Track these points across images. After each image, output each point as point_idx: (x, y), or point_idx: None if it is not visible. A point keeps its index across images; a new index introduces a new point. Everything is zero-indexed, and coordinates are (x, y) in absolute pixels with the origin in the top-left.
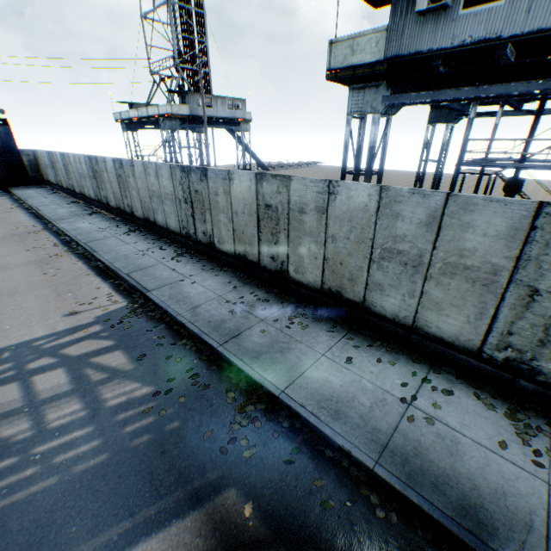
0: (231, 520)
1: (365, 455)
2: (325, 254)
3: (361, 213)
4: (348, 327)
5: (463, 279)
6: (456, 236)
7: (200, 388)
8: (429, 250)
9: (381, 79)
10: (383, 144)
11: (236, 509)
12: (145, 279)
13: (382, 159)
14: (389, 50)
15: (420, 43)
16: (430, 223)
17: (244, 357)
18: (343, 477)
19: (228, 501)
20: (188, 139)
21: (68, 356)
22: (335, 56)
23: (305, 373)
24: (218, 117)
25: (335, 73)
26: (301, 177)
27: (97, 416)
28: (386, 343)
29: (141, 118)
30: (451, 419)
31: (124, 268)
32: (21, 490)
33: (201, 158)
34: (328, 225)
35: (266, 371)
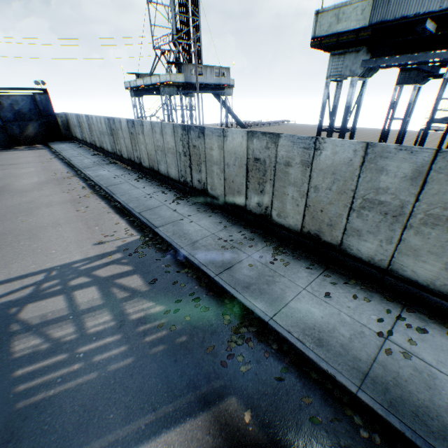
0: (234, 424)
1: (348, 381)
2: (306, 202)
3: (344, 167)
4: (324, 266)
5: (444, 230)
6: (442, 190)
7: (201, 310)
8: (411, 202)
9: (362, 45)
10: (357, 104)
11: (237, 415)
12: (153, 217)
13: (355, 118)
14: (374, 16)
15: (406, 8)
16: (415, 177)
17: (236, 287)
18: (328, 397)
19: (230, 407)
20: (182, 103)
21: (98, 277)
22: (320, 25)
23: (289, 303)
24: (207, 84)
25: (319, 41)
26: (289, 135)
27: (123, 326)
28: (360, 281)
29: (146, 86)
30: (426, 355)
31: (136, 208)
32: (71, 380)
33: (191, 118)
34: (312, 176)
35: (256, 300)
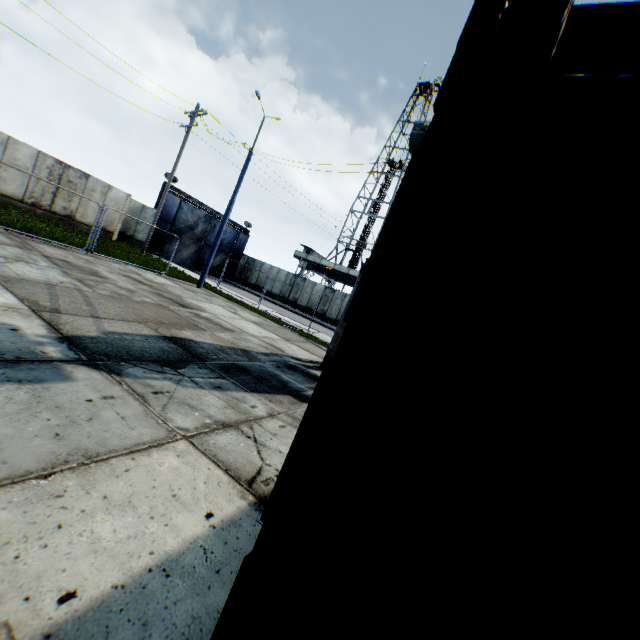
0: None
1: None
2: None
3: None
4: None
5: None
6: None
7: None
8: None
9: None
10: None
11: None
12: None
13: None
14: None
15: None
16: None
17: None
18: None
19: None
20: None
21: None
22: None
23: None
24: None
25: None
26: None
27: None
28: None
29: (337, 270)
30: None
31: None
32: None
33: None
34: None
35: None
